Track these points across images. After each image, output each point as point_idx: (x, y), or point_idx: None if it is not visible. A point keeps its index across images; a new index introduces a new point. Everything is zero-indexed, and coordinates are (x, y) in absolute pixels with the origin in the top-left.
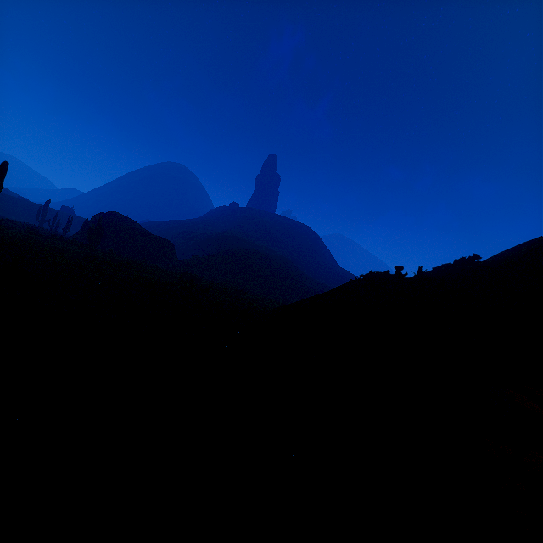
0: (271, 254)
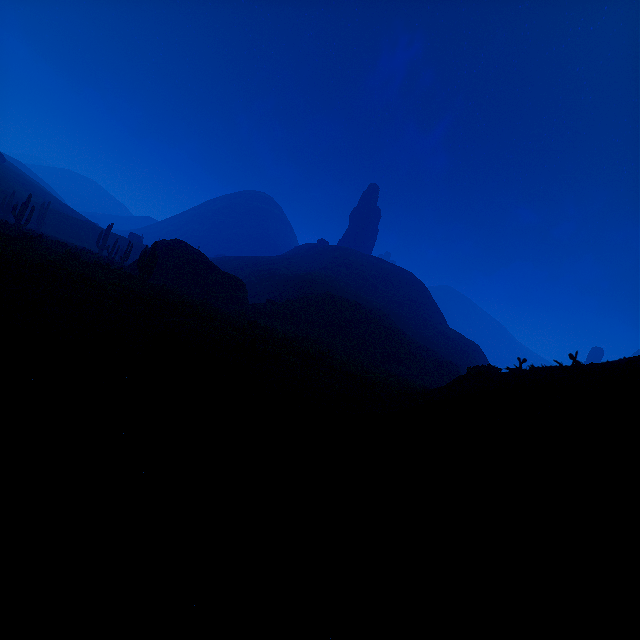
0: (364, 306)
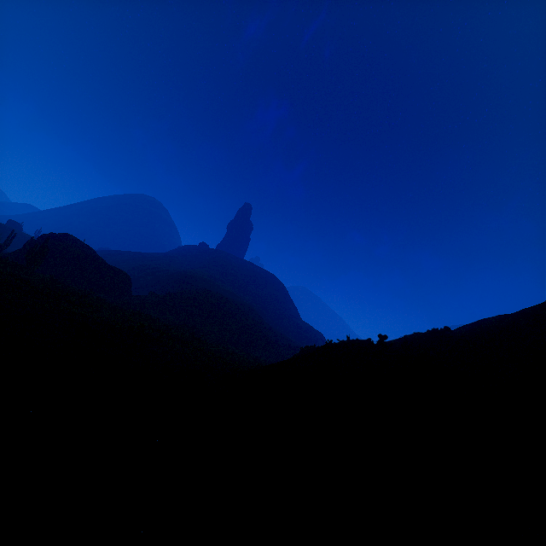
0: (235, 300)
